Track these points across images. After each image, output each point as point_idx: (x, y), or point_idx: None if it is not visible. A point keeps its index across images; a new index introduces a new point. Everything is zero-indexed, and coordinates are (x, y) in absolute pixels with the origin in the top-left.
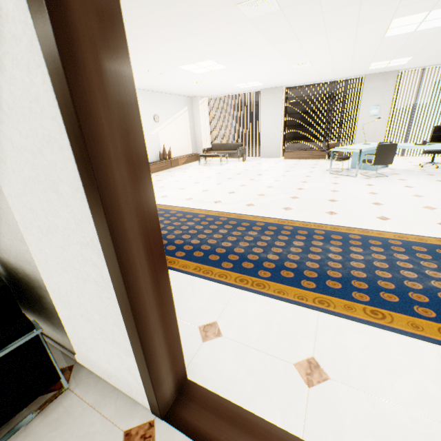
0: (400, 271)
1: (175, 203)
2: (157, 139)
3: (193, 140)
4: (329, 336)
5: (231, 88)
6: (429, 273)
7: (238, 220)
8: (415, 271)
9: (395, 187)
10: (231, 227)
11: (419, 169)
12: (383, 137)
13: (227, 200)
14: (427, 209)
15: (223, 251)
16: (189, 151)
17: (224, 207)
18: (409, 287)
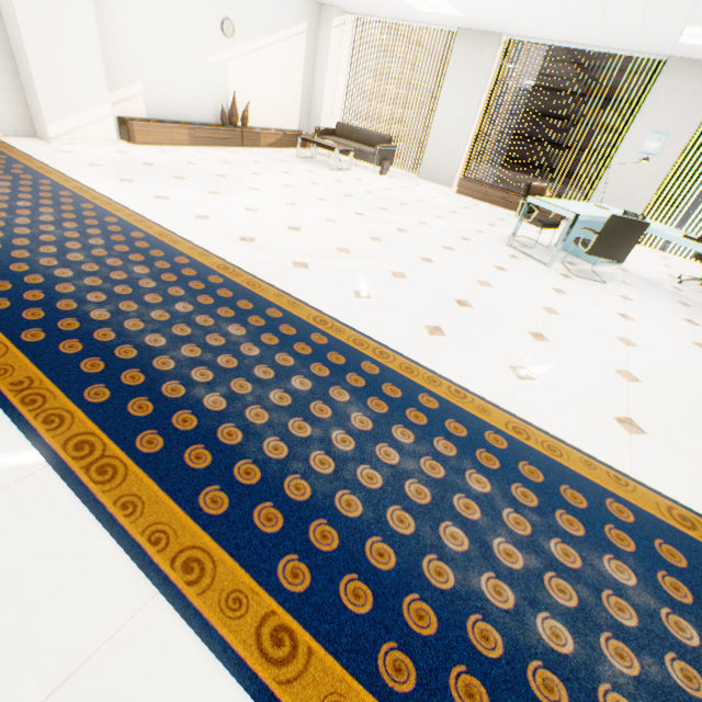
0: (441, 524)
1: (164, 218)
2: (223, 77)
3: (307, 105)
4: (102, 686)
5: (395, 4)
6: (500, 547)
7: (240, 292)
8: (474, 534)
9: (600, 311)
10: (208, 303)
11: (672, 285)
12: (645, 204)
13: (268, 242)
14: (622, 377)
15: (128, 357)
16: (293, 124)
17: (249, 254)
18: (424, 578)
